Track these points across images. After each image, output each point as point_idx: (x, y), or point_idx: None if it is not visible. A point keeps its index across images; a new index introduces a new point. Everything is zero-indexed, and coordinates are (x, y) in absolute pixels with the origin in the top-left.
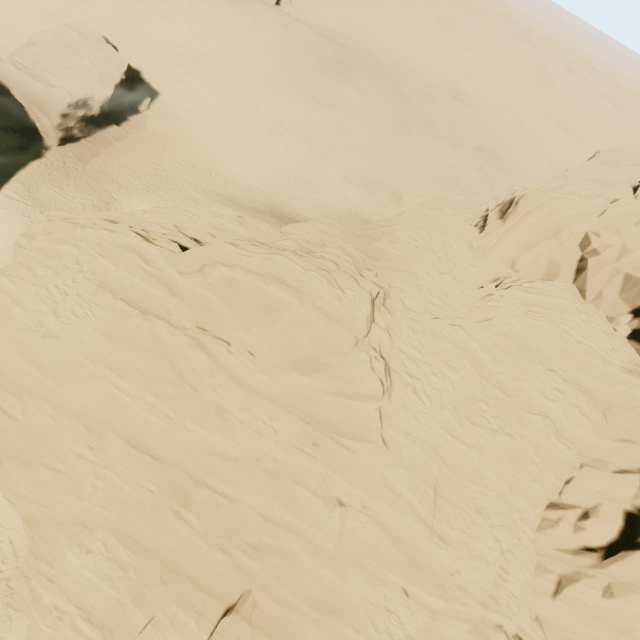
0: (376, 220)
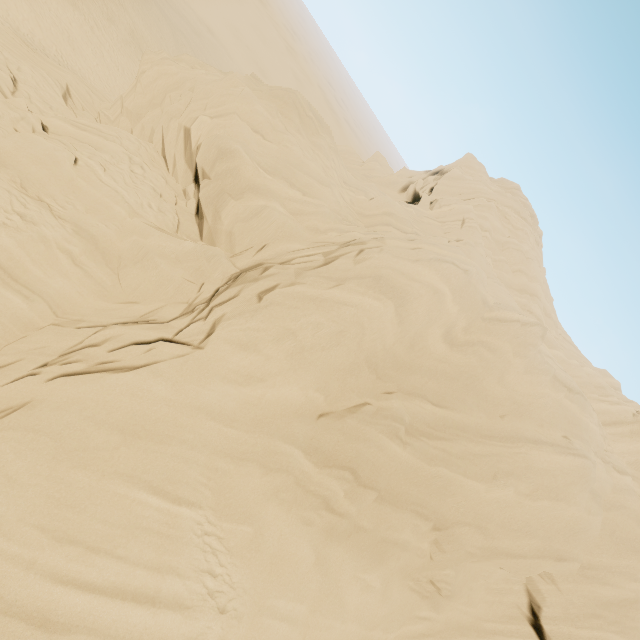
0: None
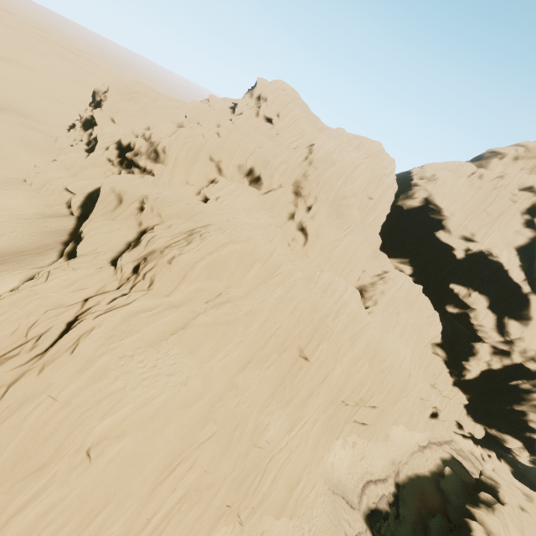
0: (43, 210)
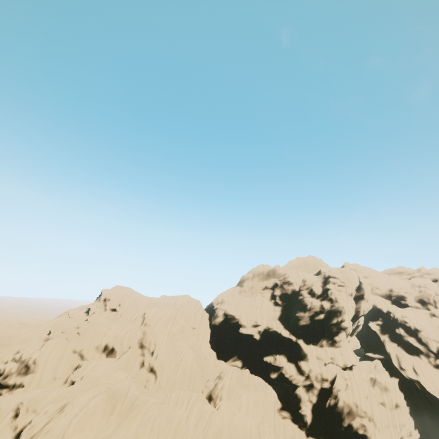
0: None
